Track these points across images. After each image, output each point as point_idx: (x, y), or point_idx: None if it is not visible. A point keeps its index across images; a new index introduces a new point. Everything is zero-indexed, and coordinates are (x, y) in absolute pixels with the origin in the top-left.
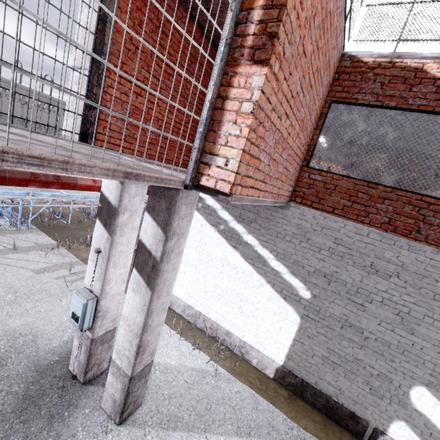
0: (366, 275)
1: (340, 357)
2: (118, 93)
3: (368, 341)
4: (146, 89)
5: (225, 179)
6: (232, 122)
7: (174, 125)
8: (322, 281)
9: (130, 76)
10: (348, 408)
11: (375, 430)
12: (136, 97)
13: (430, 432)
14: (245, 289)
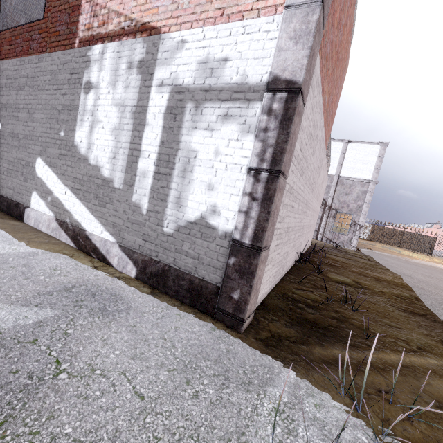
0: (17, 93)
1: (13, 163)
2: None
3: (21, 141)
4: None
5: None
6: None
7: None
8: (4, 111)
9: None
10: (17, 200)
11: (25, 207)
12: None
13: (44, 190)
14: None
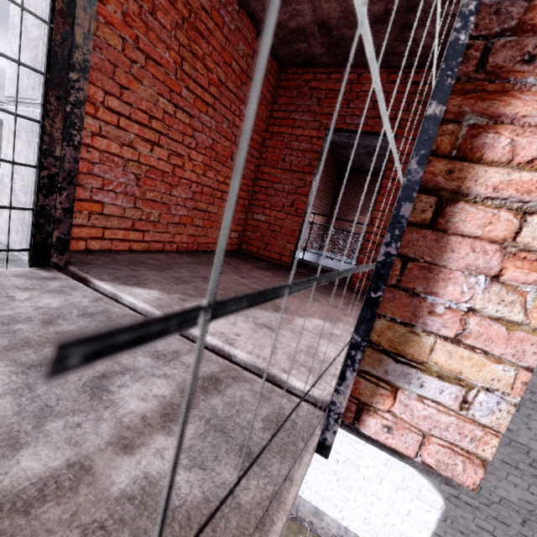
0: None
1: None
2: (115, 146)
3: None
4: (168, 133)
5: (455, 441)
6: (485, 275)
7: (216, 187)
8: None
9: (138, 112)
10: None
11: None
12: (151, 150)
13: None
14: (342, 443)
